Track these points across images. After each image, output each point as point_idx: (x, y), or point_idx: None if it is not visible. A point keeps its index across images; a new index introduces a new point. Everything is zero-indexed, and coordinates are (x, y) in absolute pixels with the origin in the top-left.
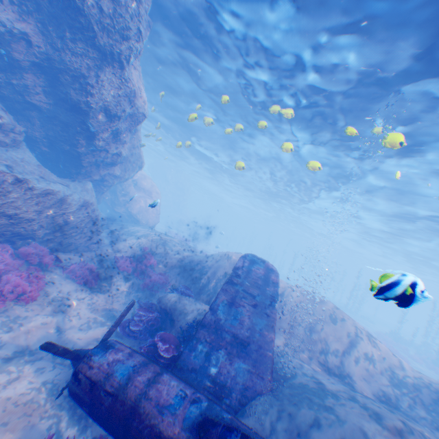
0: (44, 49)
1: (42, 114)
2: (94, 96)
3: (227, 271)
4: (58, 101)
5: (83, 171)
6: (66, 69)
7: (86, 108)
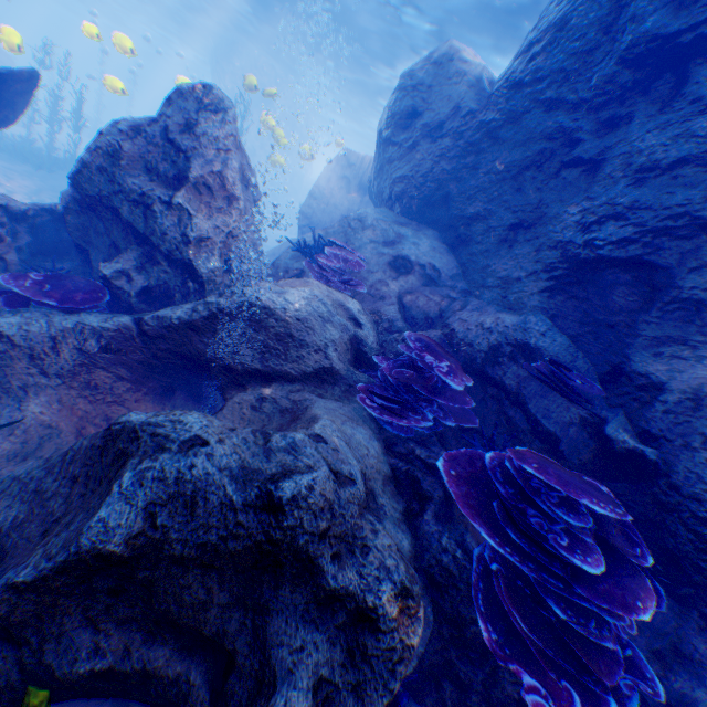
0: None
1: None
2: None
3: None
4: None
5: None
6: None
7: None
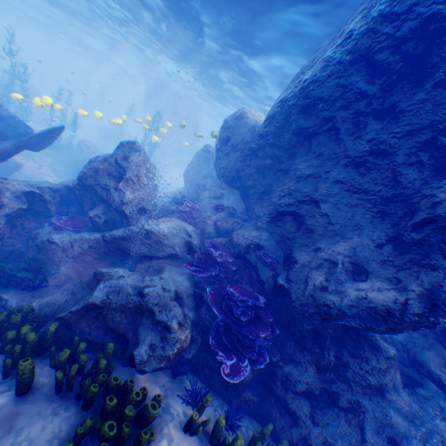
0: None
1: None
2: None
3: None
4: None
5: None
6: None
7: None
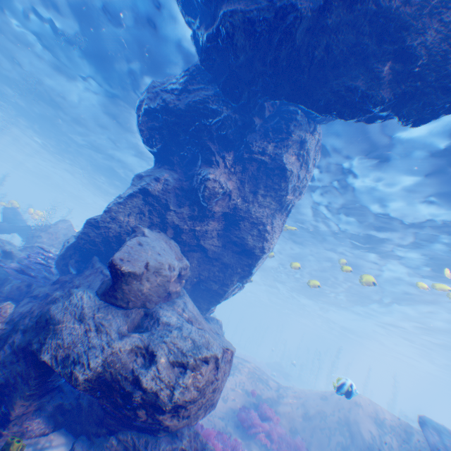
0: (235, 201)
1: (202, 252)
2: (267, 241)
3: (371, 429)
4: (227, 242)
5: (212, 305)
6: (249, 218)
7: (259, 252)
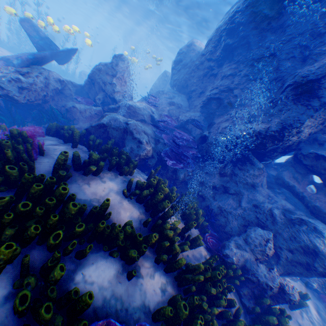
0: None
1: None
2: None
3: None
4: None
5: None
6: None
7: None
